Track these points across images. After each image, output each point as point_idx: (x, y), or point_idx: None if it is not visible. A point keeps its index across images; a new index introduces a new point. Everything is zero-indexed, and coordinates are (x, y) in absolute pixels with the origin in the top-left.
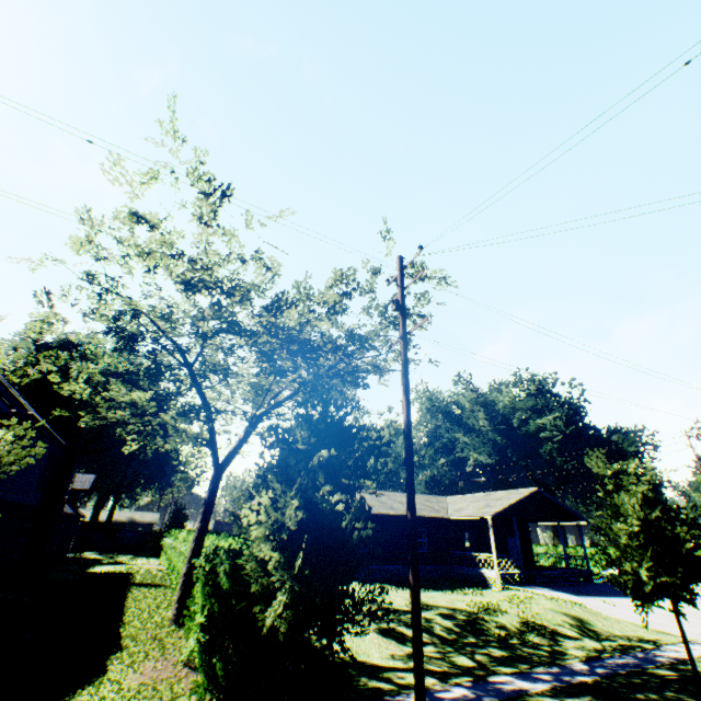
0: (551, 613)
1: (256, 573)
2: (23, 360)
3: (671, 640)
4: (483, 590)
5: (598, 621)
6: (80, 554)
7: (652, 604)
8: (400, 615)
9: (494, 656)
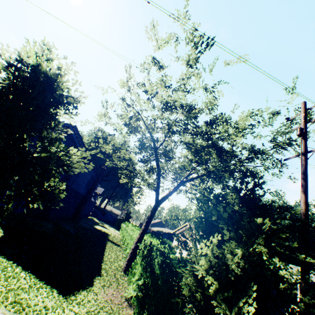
0: None
1: (193, 287)
2: (90, 140)
3: None
4: None
5: None
6: (92, 218)
7: None
8: None
9: None
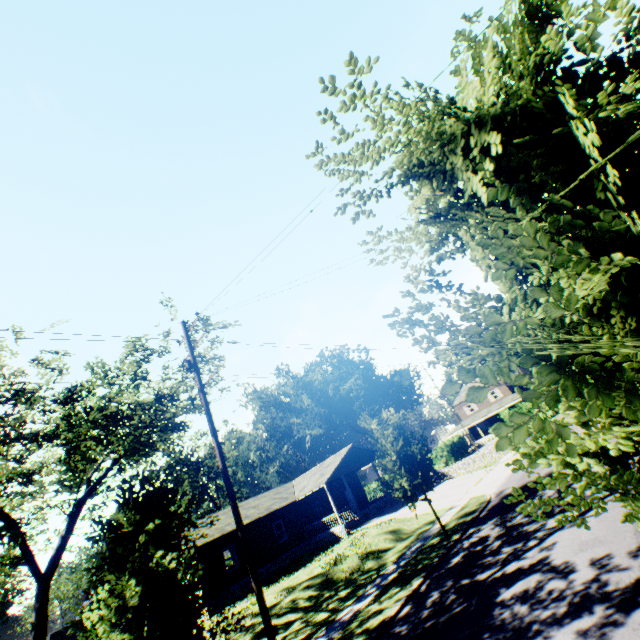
0: (377, 537)
1: None
2: None
3: (442, 513)
4: (334, 547)
5: (405, 525)
6: None
7: (416, 500)
8: (271, 610)
9: (342, 597)
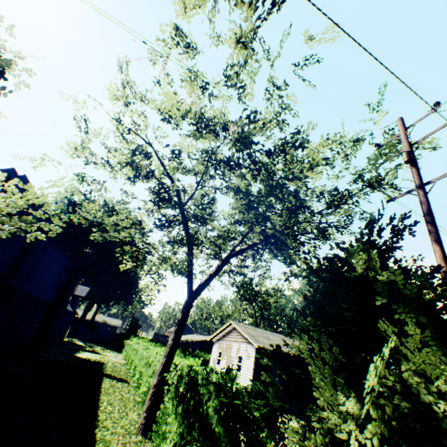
0: None
1: None
2: (60, 209)
3: None
4: None
5: None
6: (71, 340)
7: None
8: None
9: None
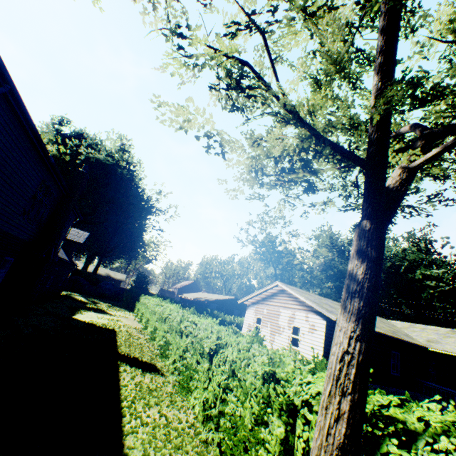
0: None
1: None
2: (46, 139)
3: None
4: None
5: None
6: (70, 294)
7: None
8: None
9: None
